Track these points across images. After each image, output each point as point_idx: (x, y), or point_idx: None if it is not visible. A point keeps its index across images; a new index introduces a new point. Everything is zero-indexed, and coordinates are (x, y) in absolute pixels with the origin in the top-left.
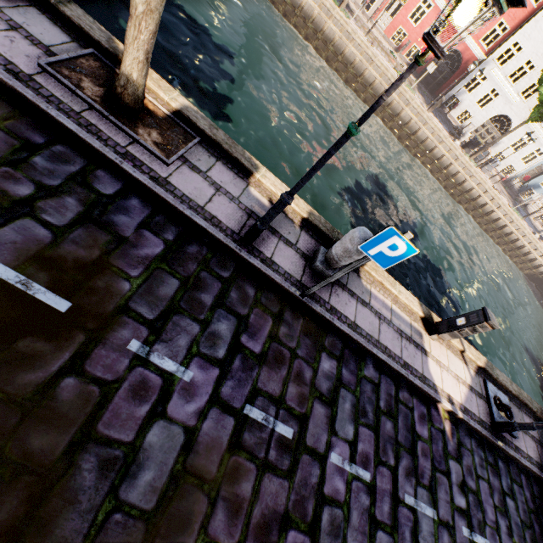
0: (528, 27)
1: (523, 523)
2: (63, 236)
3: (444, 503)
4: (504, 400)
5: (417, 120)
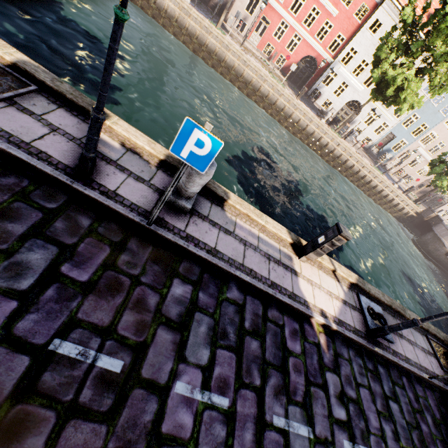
0: (358, 37)
1: (409, 425)
2: None
3: (321, 418)
4: (377, 309)
5: (289, 106)
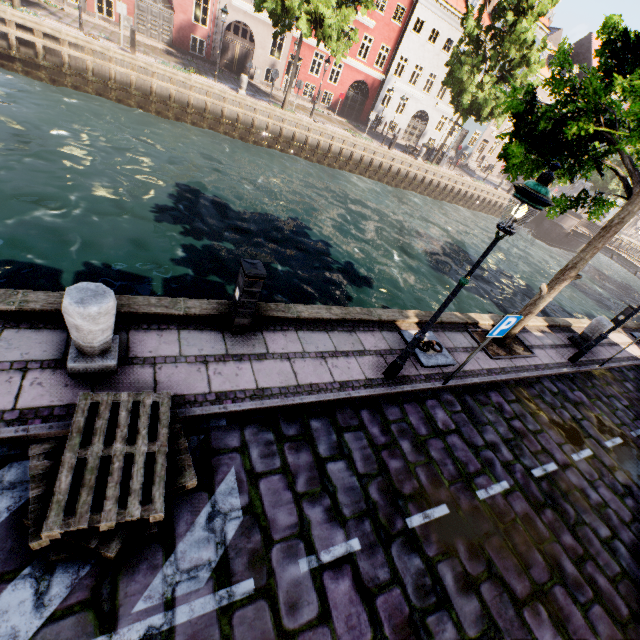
0: (404, 43)
1: None
2: (586, 418)
3: None
4: None
5: (387, 161)
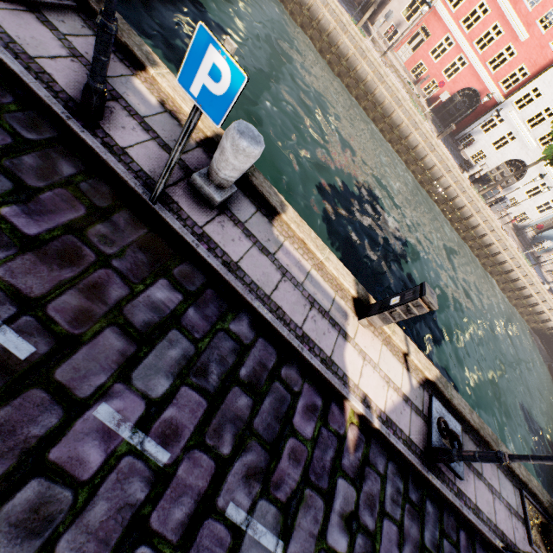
0: (548, 74)
1: None
2: None
3: (305, 535)
4: (454, 427)
5: (424, 145)
